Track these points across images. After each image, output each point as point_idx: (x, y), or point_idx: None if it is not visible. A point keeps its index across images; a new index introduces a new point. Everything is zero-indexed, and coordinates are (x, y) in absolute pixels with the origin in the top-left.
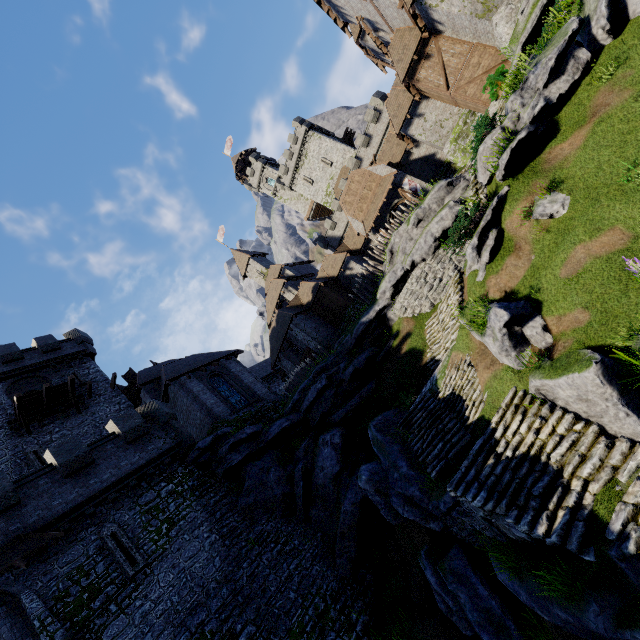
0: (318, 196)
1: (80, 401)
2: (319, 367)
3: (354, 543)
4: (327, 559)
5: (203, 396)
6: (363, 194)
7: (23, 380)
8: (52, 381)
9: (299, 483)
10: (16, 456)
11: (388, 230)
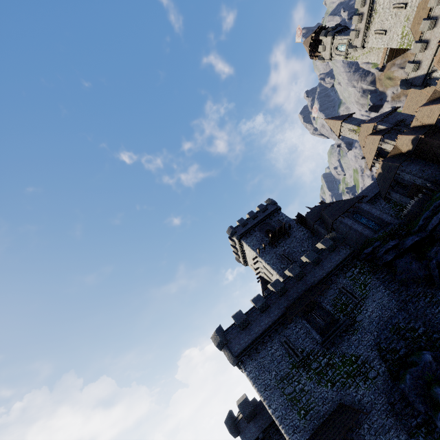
0: (392, 42)
1: (287, 232)
2: (436, 203)
3: None
4: None
5: (354, 226)
6: None
7: (261, 225)
8: (271, 224)
9: (434, 270)
10: (277, 256)
11: None
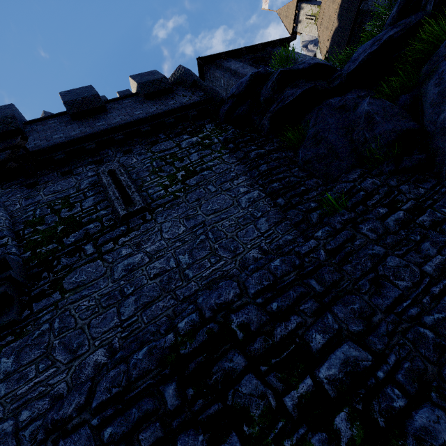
0: None
1: None
2: None
3: None
4: None
5: (242, 70)
6: None
7: None
8: None
9: (443, 103)
10: None
11: None
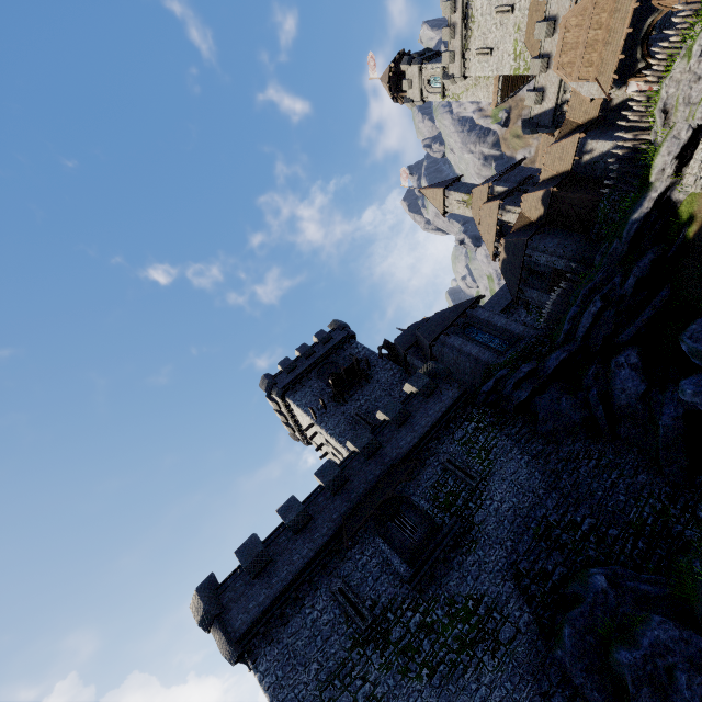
0: (503, 66)
1: (365, 374)
2: (585, 289)
3: (683, 454)
4: (651, 469)
5: (466, 348)
6: (588, 40)
7: (322, 367)
8: (339, 364)
9: (597, 407)
10: (347, 419)
11: (647, 77)
